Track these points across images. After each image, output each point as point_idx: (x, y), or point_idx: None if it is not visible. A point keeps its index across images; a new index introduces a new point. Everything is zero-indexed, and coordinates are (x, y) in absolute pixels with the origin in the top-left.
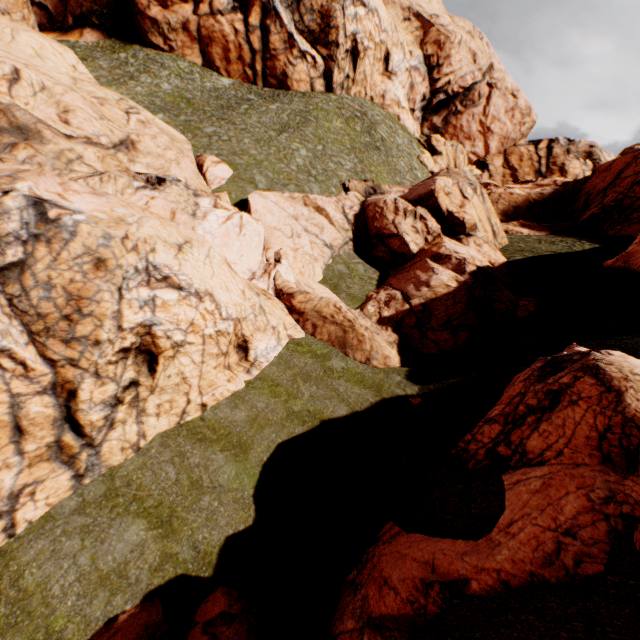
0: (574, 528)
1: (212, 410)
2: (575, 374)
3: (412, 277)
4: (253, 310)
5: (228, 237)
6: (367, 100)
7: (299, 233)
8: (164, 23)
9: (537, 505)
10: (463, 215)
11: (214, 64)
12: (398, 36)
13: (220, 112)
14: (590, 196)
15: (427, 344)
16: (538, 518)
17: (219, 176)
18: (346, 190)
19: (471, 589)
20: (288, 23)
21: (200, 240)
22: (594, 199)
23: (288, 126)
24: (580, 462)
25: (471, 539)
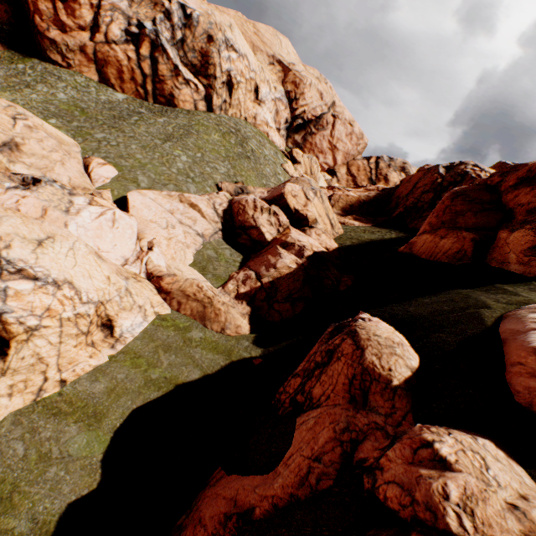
0: (321, 454)
1: (72, 385)
2: (343, 337)
3: (265, 260)
4: (119, 293)
5: (101, 230)
6: (242, 120)
7: (174, 225)
8: (63, 44)
9: (307, 439)
10: (306, 212)
11: (110, 81)
12: (265, 75)
13: (112, 121)
14: (399, 199)
15: (273, 314)
16: (304, 450)
17: (104, 175)
18: (219, 189)
19: (255, 515)
20: (174, 57)
21: (65, 235)
22: (401, 201)
23: (172, 136)
24: (337, 403)
25: (265, 473)
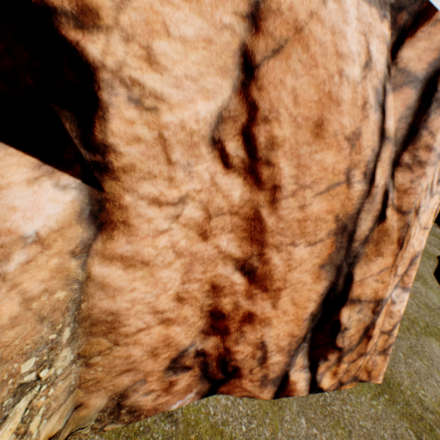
0: None
1: None
2: None
3: None
4: None
5: None
6: None
7: None
8: None
9: None
10: None
11: None
12: None
13: None
14: None
15: None
16: None
17: None
18: None
19: None
20: None
21: None
22: None
23: None
24: None
25: None
